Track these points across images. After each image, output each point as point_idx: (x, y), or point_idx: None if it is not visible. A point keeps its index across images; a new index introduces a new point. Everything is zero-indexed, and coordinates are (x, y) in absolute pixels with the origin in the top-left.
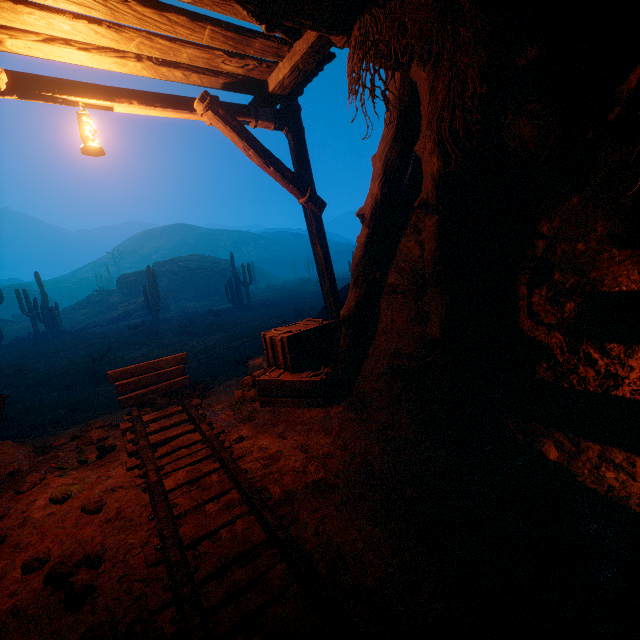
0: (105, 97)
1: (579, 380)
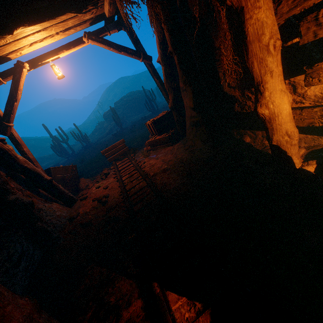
0: (55, 54)
1: (248, 107)
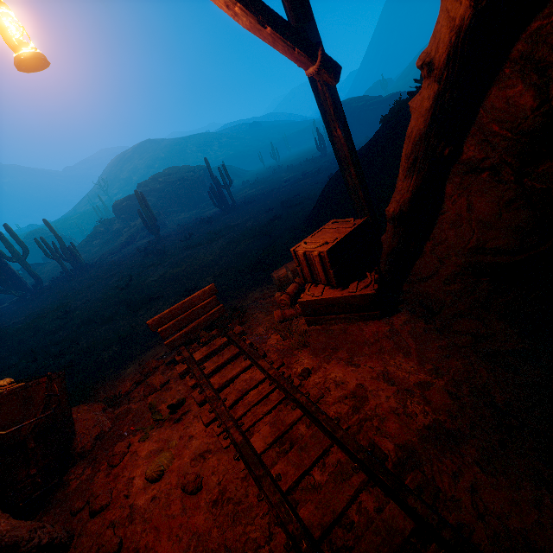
0: None
1: None
